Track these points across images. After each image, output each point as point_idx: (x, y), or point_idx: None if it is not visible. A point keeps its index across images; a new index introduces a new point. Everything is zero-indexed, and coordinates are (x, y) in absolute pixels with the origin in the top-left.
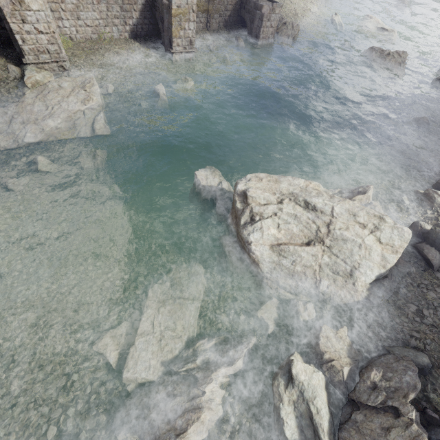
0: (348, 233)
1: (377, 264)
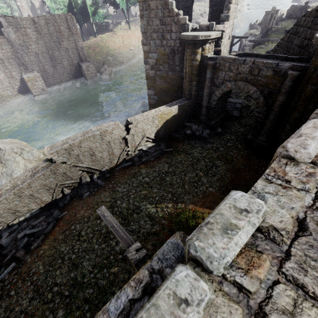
0: (9, 157)
1: (22, 169)
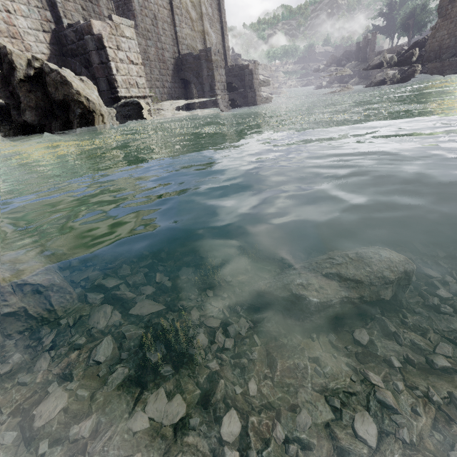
0: None
1: None
